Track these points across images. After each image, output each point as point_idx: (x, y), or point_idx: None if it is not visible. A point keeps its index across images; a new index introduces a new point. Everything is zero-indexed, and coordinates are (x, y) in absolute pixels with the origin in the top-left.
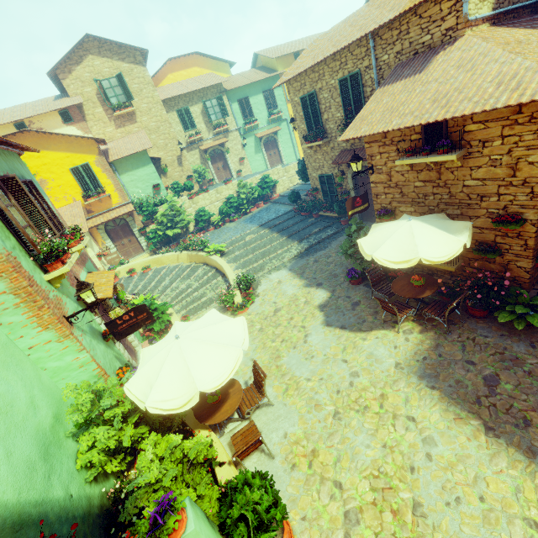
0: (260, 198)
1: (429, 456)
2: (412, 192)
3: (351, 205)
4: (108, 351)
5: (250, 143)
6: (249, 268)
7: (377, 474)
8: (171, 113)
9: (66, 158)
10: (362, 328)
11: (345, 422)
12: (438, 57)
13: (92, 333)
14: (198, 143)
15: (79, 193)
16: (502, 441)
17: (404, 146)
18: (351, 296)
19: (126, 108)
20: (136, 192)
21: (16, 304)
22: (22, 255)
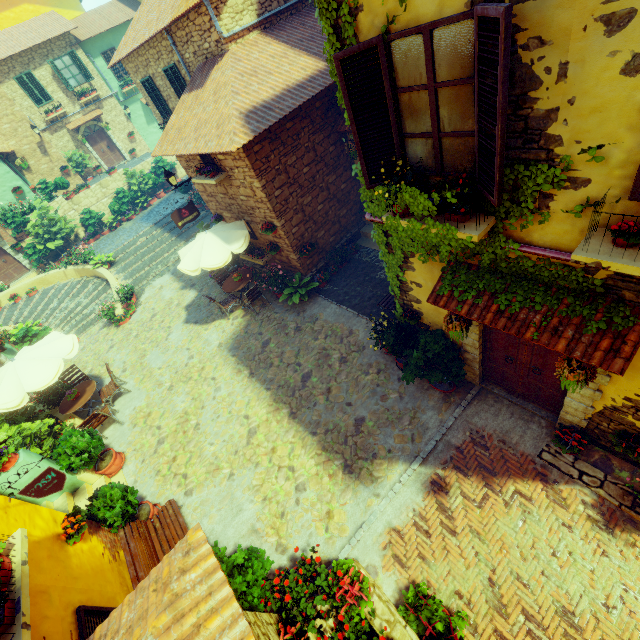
0: (159, 187)
1: (215, 397)
2: (222, 201)
3: (179, 217)
4: None
5: (138, 111)
6: (136, 277)
7: (183, 415)
8: (9, 83)
9: None
10: (208, 320)
11: (175, 391)
12: (213, 72)
13: None
14: (63, 120)
15: None
16: (254, 379)
17: (198, 164)
18: (212, 293)
19: None
20: None
21: None
22: None
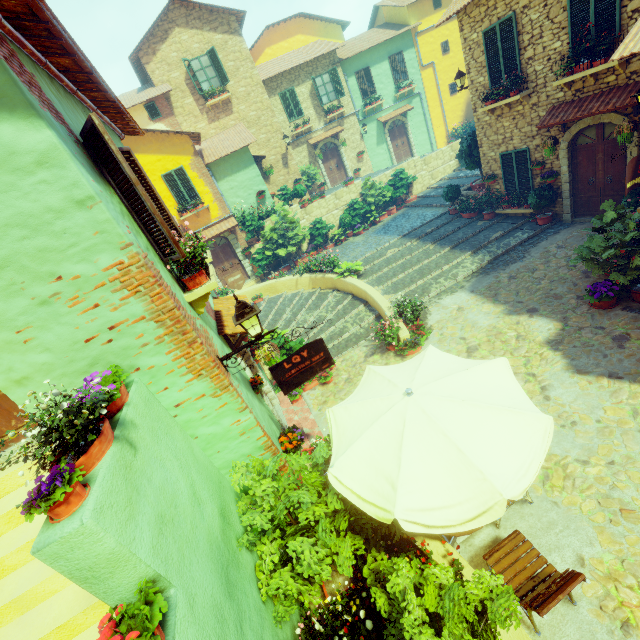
0: (391, 203)
1: None
2: None
3: (632, 171)
4: (262, 409)
5: (371, 131)
6: (404, 292)
7: None
8: (273, 99)
9: (158, 162)
10: None
11: None
12: None
13: (243, 382)
14: (306, 136)
15: (173, 207)
16: None
17: None
18: (605, 326)
19: (220, 94)
20: (237, 202)
21: (158, 337)
22: (157, 262)
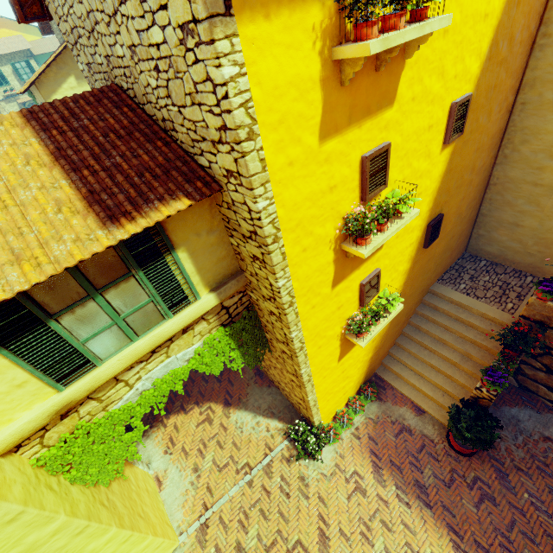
0: None
1: None
2: None
3: None
4: None
5: None
6: None
7: None
8: None
9: None
10: None
11: None
12: None
13: None
14: (15, 97)
15: None
16: None
17: None
18: None
19: None
20: None
21: None
22: None
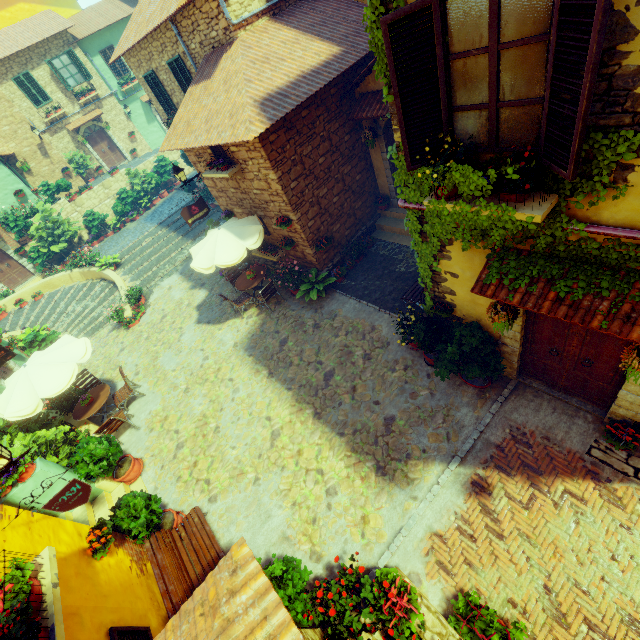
0: (162, 186)
1: (233, 399)
2: (233, 196)
3: (189, 214)
4: None
5: (137, 110)
6: (143, 278)
7: (202, 419)
8: (7, 84)
9: None
10: (222, 320)
11: (191, 393)
12: (221, 61)
13: None
14: (63, 121)
15: None
16: (274, 379)
17: (208, 158)
18: (223, 292)
19: None
20: None
21: None
22: None
